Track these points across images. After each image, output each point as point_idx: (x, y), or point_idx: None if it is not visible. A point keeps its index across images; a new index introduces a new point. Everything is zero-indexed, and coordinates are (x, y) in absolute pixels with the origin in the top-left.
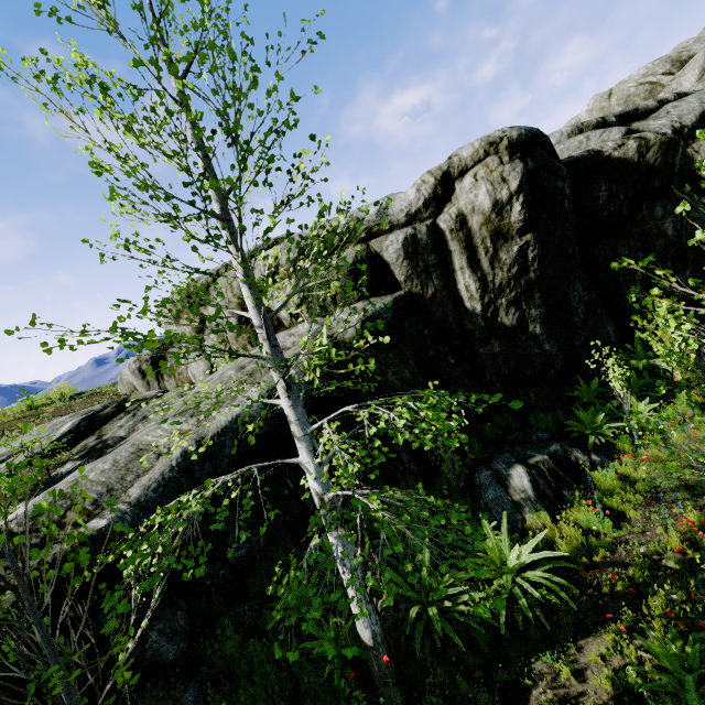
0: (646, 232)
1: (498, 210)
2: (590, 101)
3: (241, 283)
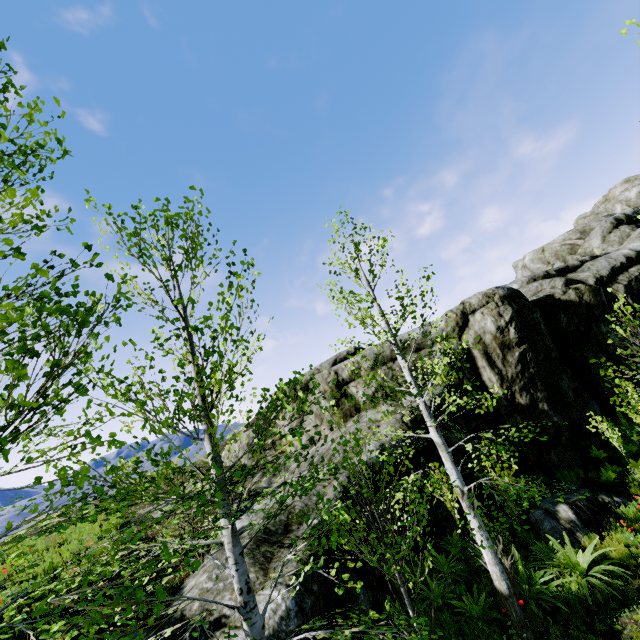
0: (600, 342)
1: (501, 332)
2: (530, 254)
3: (407, 374)
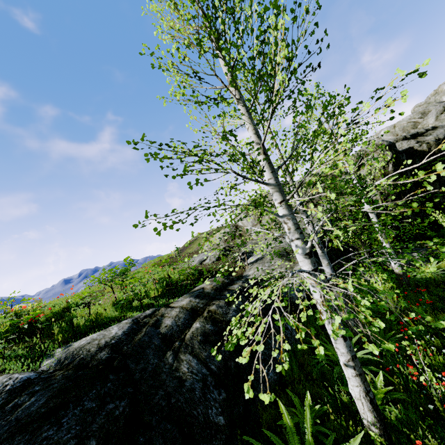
0: (437, 175)
1: (383, 167)
2: (385, 129)
3: (353, 176)
